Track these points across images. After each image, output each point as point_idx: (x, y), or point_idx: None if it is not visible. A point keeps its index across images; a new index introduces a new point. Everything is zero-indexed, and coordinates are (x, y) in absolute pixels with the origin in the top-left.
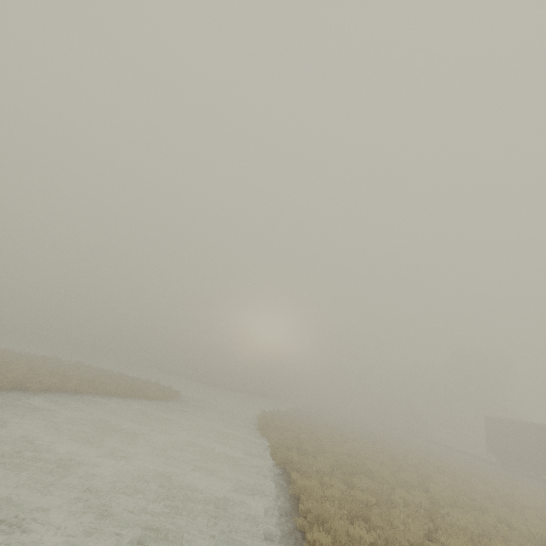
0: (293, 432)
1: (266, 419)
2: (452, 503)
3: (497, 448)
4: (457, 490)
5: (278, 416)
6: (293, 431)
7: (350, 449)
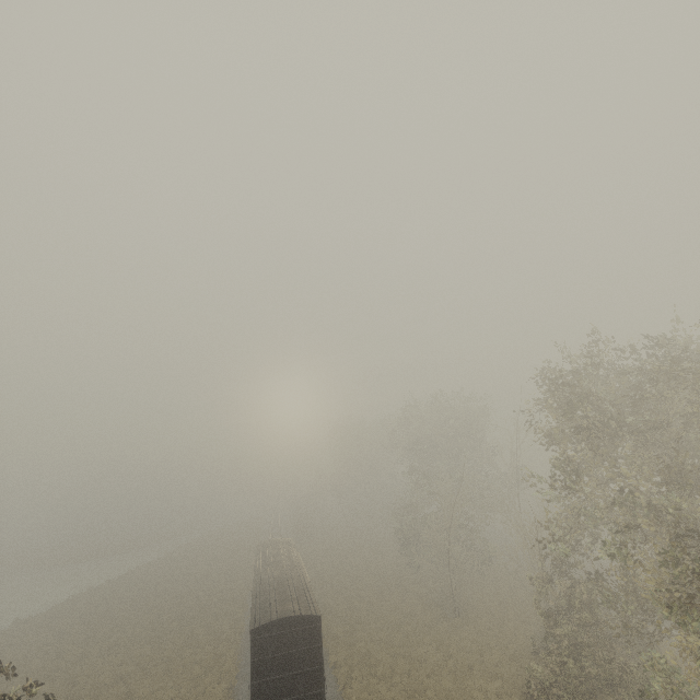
0: None
1: None
2: None
3: None
4: None
5: None
6: None
7: None
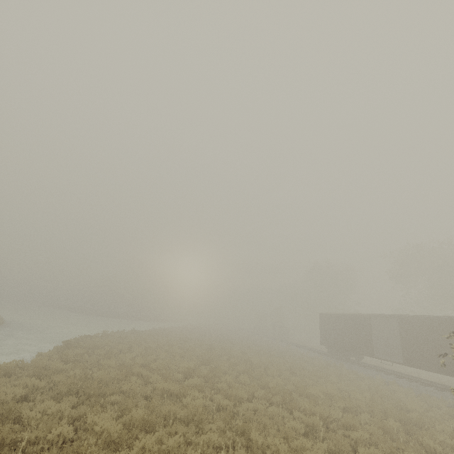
0: (82, 349)
1: (80, 338)
2: (191, 416)
3: (327, 340)
4: (231, 393)
5: (117, 335)
6: (95, 348)
7: (149, 359)
